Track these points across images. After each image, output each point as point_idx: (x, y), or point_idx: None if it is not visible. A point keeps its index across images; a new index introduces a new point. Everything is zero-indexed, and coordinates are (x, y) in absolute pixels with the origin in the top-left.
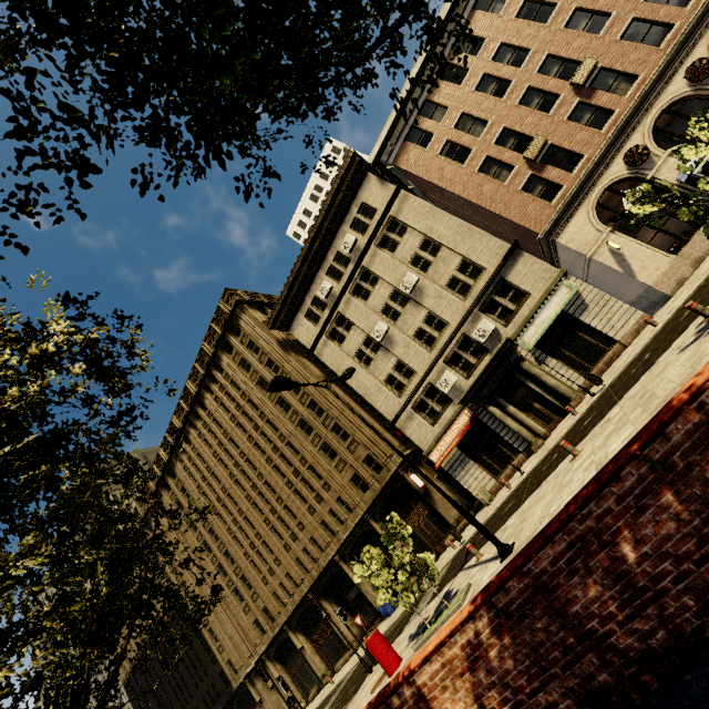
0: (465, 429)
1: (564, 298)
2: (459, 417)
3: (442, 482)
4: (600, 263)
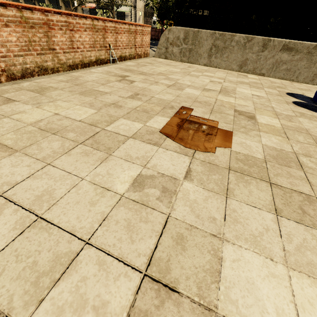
0: (92, 8)
1: (127, 10)
2: (94, 3)
3: (82, 11)
4: (137, 13)
